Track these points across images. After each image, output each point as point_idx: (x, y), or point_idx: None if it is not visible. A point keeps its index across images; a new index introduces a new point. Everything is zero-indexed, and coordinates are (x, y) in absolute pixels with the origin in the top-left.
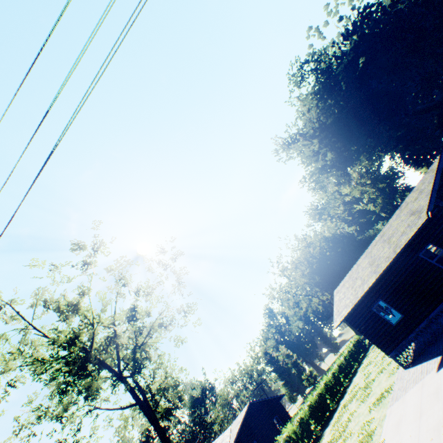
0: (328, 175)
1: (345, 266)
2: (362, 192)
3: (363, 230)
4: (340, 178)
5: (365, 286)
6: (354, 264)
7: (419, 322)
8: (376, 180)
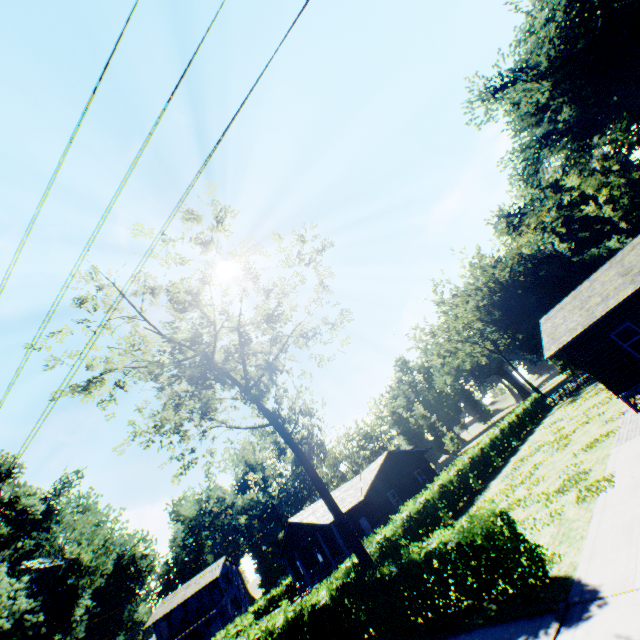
0: (549, 152)
1: (542, 299)
2: (598, 186)
3: (579, 251)
4: (575, 155)
5: (612, 302)
6: (559, 296)
7: None
8: (626, 168)
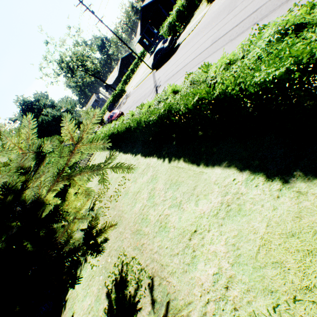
0: None
1: None
2: None
3: None
4: None
5: (140, 37)
6: None
7: (151, 45)
8: None
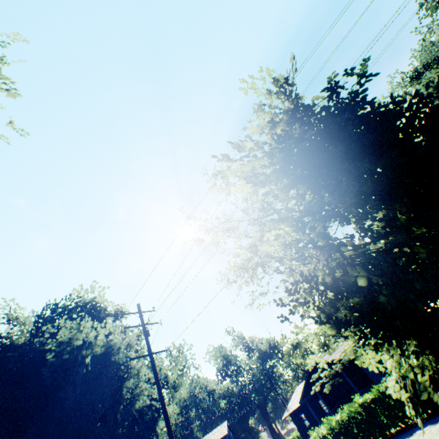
0: None
1: None
2: None
3: None
4: None
5: None
6: None
7: None
8: None
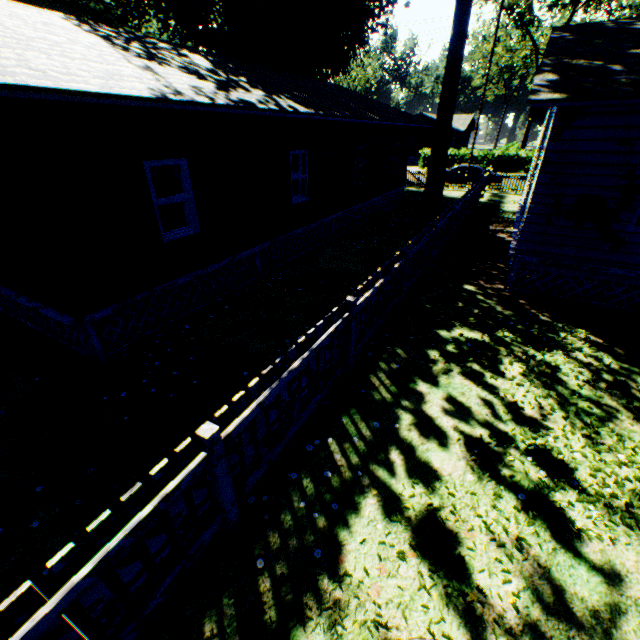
0: None
1: None
2: None
3: None
4: None
5: None
6: None
7: None
8: None
